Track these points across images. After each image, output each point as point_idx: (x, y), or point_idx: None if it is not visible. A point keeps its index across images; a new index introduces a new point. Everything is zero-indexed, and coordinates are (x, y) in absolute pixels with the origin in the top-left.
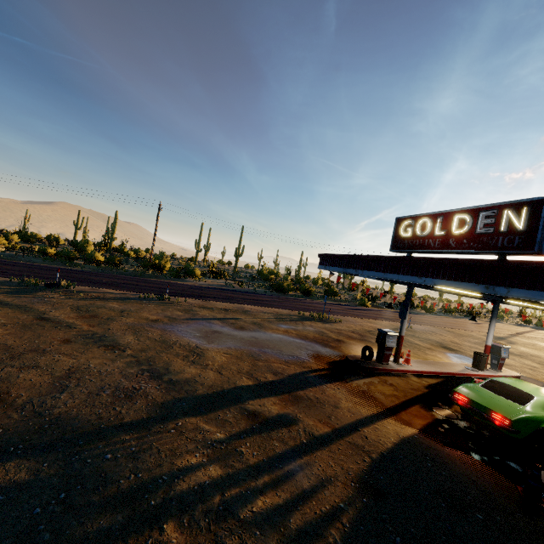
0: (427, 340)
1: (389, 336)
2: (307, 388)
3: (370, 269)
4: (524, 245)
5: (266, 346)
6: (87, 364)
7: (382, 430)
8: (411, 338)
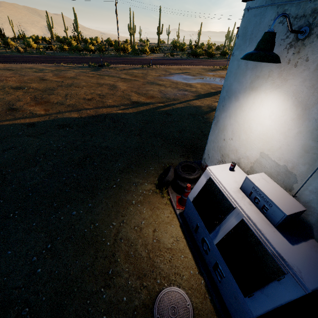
0: None
1: None
2: None
3: None
4: None
5: (210, 81)
6: (161, 89)
7: None
8: None
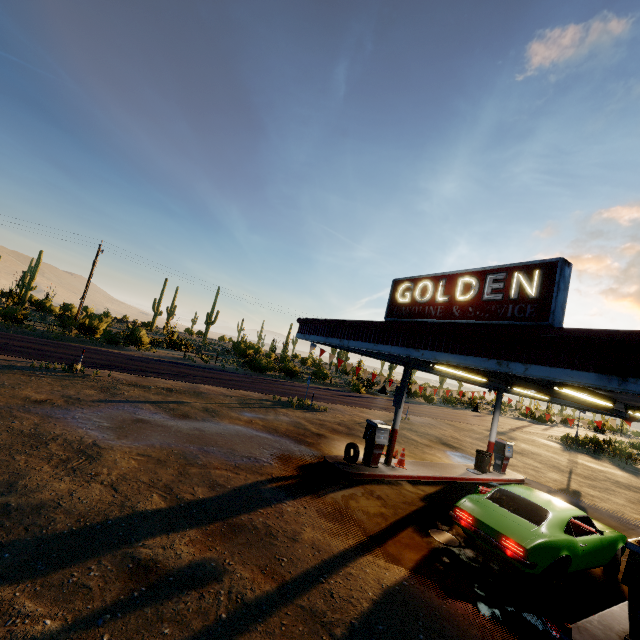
0: (426, 435)
1: (380, 429)
2: (256, 510)
3: (357, 338)
4: (537, 315)
5: (213, 442)
6: None
7: (357, 577)
8: (408, 433)
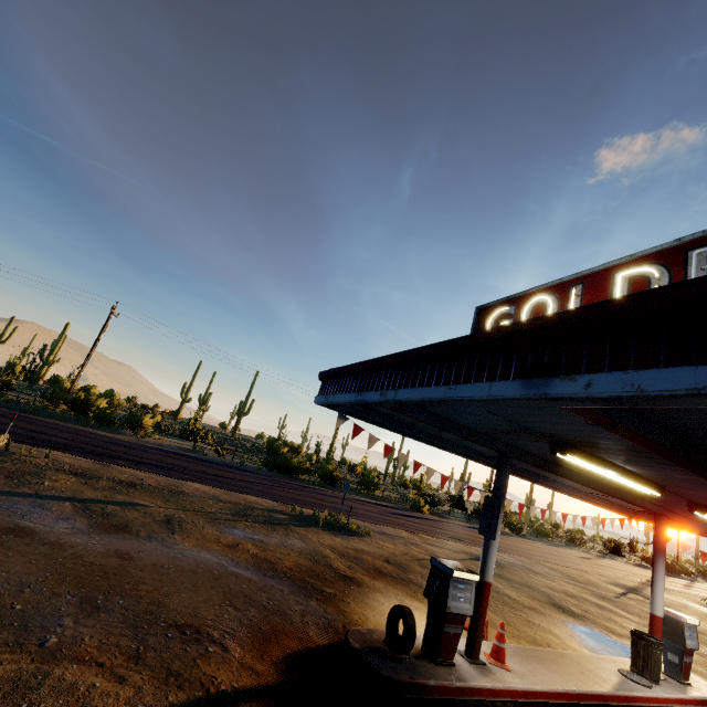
0: (525, 587)
1: (458, 581)
2: None
3: (413, 382)
4: None
5: (128, 586)
6: None
7: None
8: (497, 581)
